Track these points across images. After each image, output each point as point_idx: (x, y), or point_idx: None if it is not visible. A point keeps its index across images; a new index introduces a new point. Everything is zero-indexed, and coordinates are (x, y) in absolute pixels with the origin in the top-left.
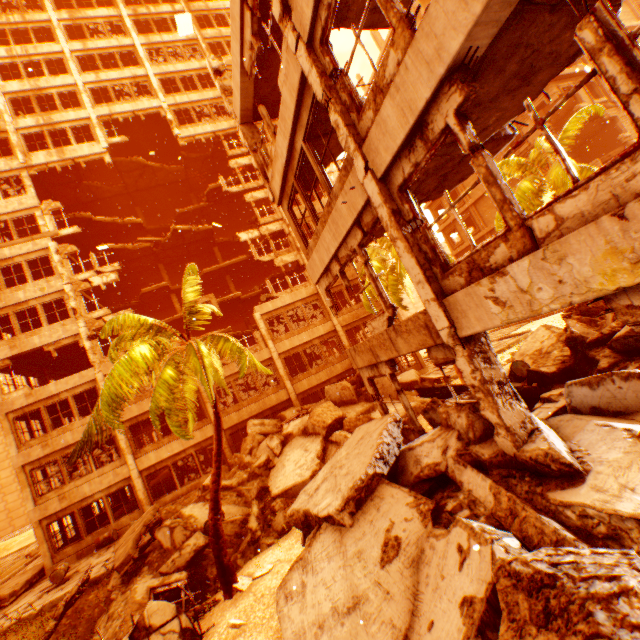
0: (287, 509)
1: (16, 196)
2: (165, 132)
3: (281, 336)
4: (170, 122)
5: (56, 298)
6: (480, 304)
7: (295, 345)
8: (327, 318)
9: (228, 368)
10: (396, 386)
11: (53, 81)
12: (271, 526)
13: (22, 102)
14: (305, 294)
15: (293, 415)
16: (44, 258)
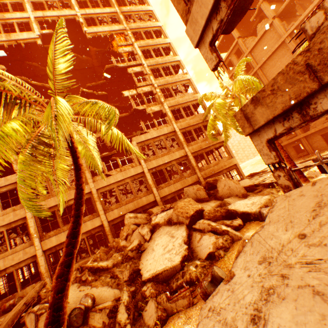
0: (159, 298)
1: None
2: (80, 36)
3: (150, 158)
4: (81, 24)
5: None
6: None
7: (159, 164)
8: (181, 147)
9: (113, 178)
10: None
11: None
12: (141, 318)
13: None
14: (166, 131)
15: (159, 210)
16: None
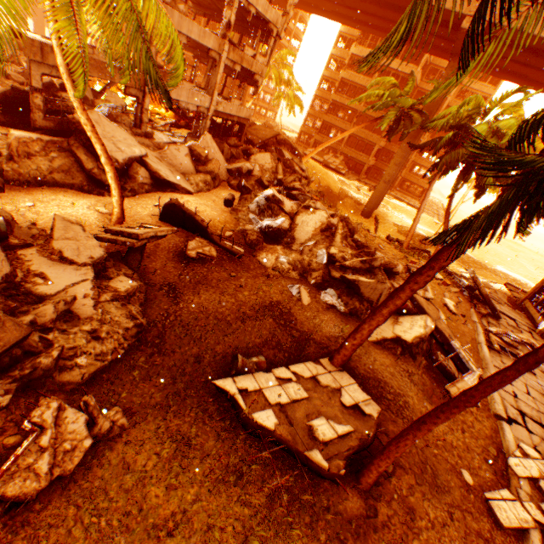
0: None
1: None
2: None
3: None
4: None
5: None
6: None
7: None
8: None
9: None
10: None
11: None
12: None
13: None
14: None
15: None
16: None
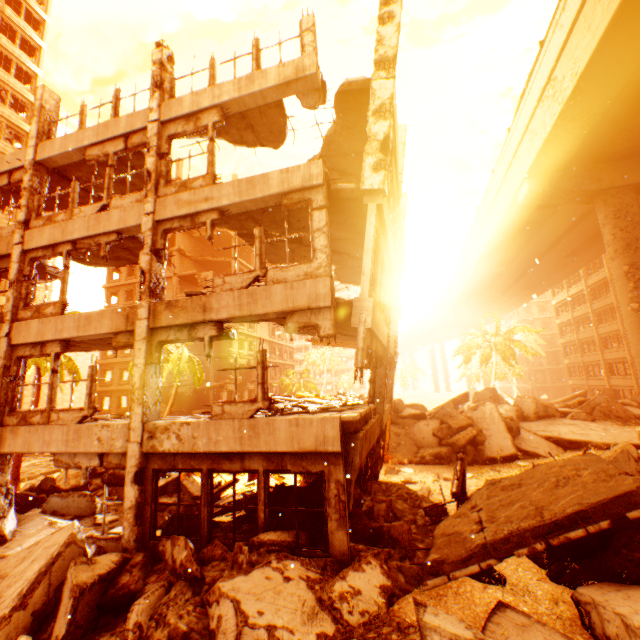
0: None
1: None
2: None
3: None
4: None
5: None
6: (16, 437)
7: None
8: None
9: None
10: None
11: None
12: None
13: None
14: None
15: None
16: None
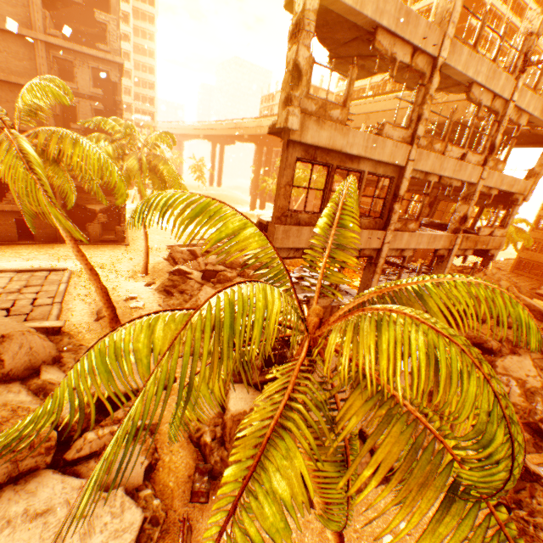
0: None
1: None
2: None
3: None
4: None
5: None
6: None
7: None
8: None
9: None
10: None
11: None
12: None
13: None
14: None
15: None
16: None
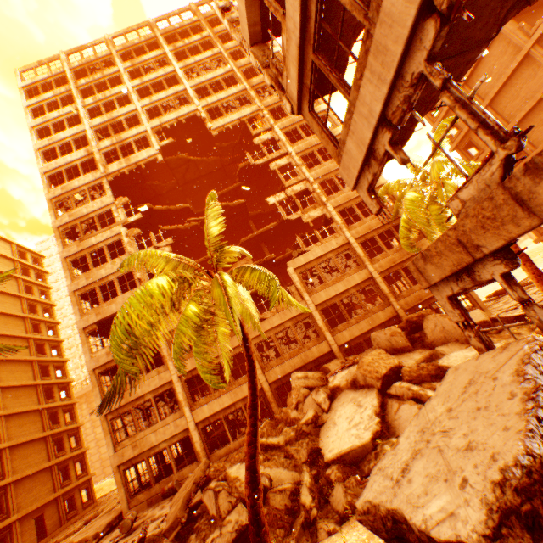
0: (346, 482)
1: (99, 198)
2: (202, 132)
3: (316, 288)
4: (204, 119)
5: (127, 272)
6: None
7: (331, 296)
8: (361, 266)
9: (267, 322)
10: (519, 294)
11: (121, 111)
12: (328, 503)
13: (102, 131)
14: (335, 245)
15: (337, 367)
16: (120, 243)
